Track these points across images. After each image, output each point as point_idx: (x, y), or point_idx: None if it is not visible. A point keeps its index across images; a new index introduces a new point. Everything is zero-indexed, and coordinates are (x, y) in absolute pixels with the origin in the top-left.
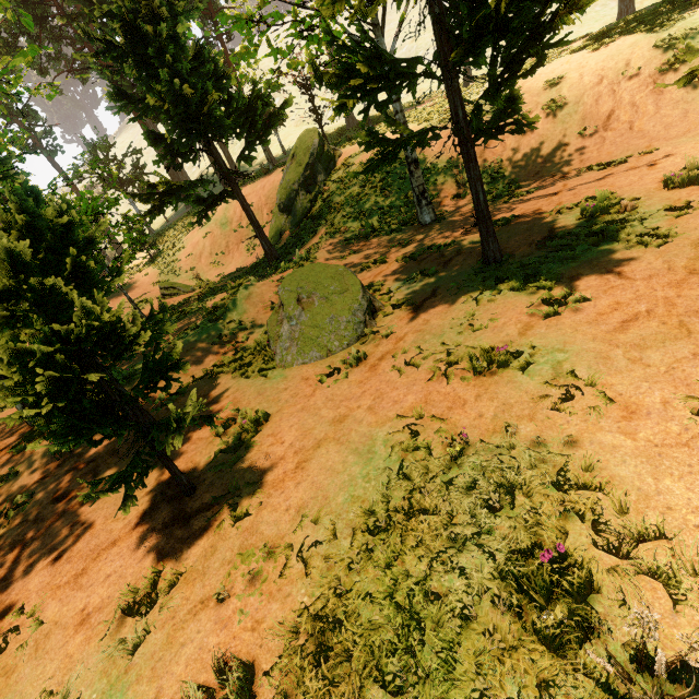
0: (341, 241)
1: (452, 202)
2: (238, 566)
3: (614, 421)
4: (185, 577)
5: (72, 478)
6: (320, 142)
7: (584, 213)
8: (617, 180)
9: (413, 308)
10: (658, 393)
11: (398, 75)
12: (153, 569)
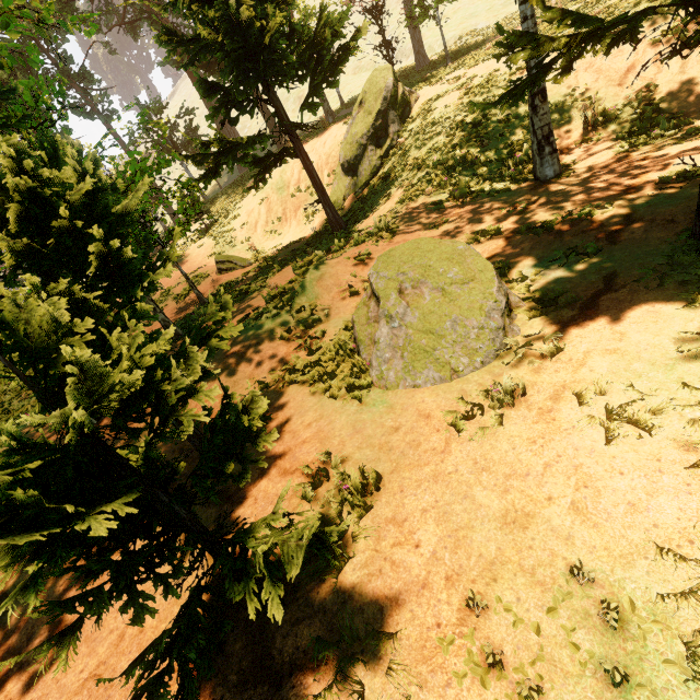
0: (427, 206)
1: (579, 149)
2: None
3: None
4: None
5: None
6: (394, 83)
7: None
8: None
9: (579, 308)
10: None
11: None
12: None
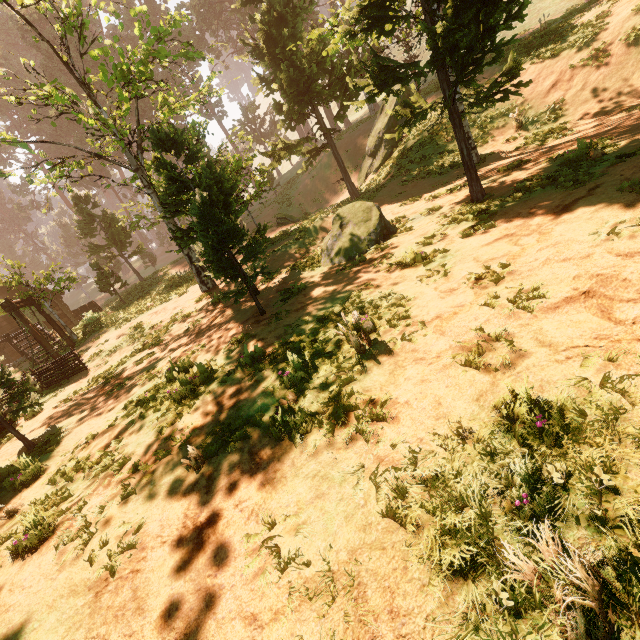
0: (399, 183)
1: (502, 145)
2: (271, 332)
3: (437, 284)
4: (253, 336)
5: (219, 313)
6: (405, 93)
7: (566, 159)
8: (635, 123)
9: (410, 233)
10: (466, 273)
11: (395, 80)
12: (243, 333)
